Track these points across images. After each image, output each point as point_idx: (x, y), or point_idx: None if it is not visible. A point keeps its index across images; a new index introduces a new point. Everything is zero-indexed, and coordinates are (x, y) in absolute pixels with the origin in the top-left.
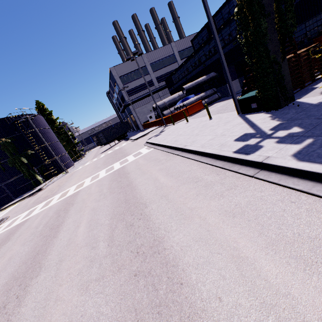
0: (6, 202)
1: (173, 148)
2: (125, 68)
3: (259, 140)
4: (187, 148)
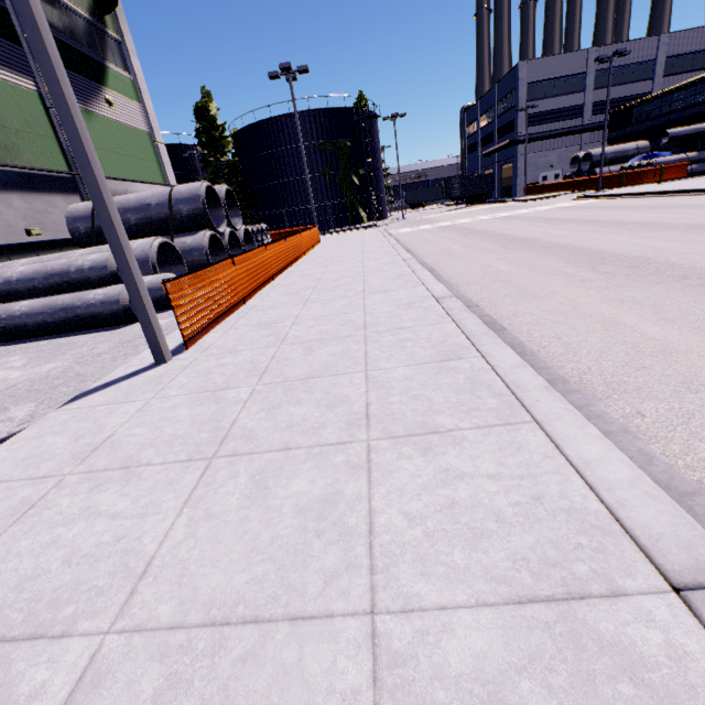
0: None
1: (656, 193)
2: (544, 69)
3: None
4: (687, 189)
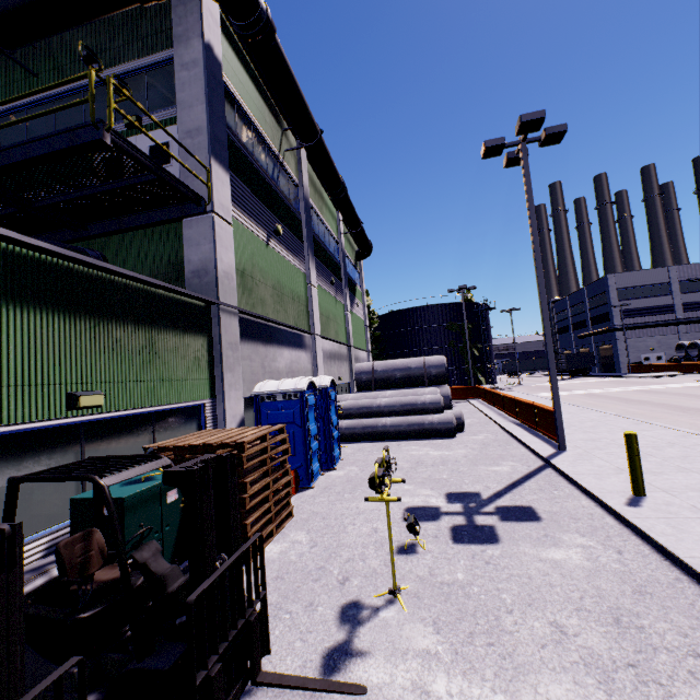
0: None
1: None
2: (630, 279)
3: None
4: None
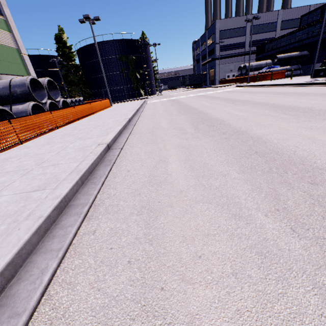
0: (119, 100)
1: (265, 85)
2: (227, 24)
3: (314, 81)
4: (277, 84)
